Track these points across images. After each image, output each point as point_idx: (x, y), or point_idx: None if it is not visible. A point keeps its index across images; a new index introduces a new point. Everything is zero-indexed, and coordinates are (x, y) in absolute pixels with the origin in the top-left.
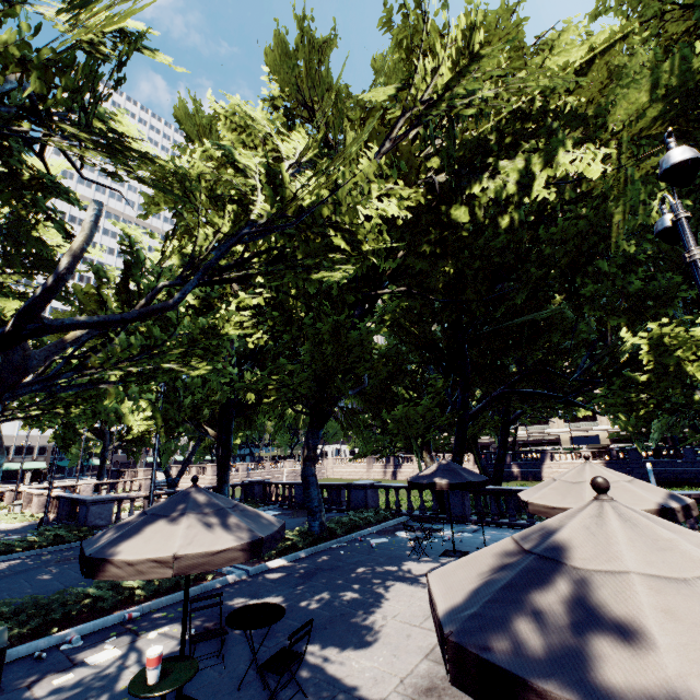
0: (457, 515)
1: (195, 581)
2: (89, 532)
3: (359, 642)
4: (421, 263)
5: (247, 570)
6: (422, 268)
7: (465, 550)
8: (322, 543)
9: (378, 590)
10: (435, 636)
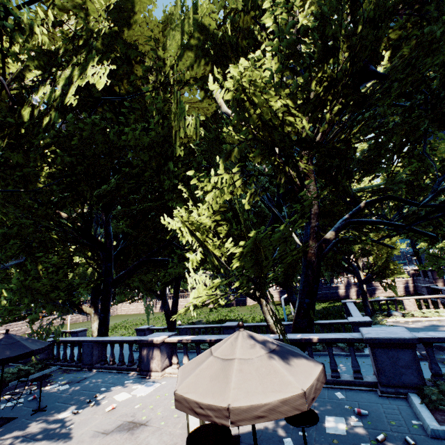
0: (87, 363)
1: None
2: None
3: None
4: (17, 157)
5: None
6: (19, 161)
7: (17, 416)
8: None
9: None
10: None
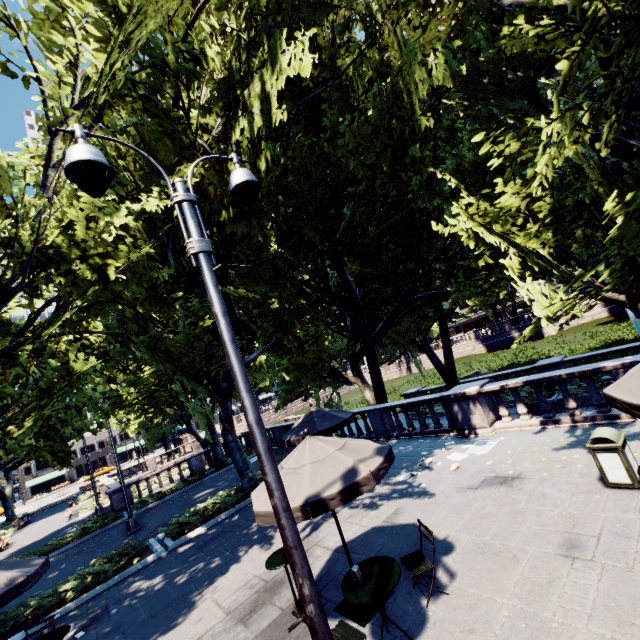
0: (382, 433)
1: (127, 566)
2: (112, 517)
3: (160, 633)
4: (241, 226)
5: (168, 546)
6: (245, 231)
7: None
8: (248, 497)
9: (237, 555)
10: (219, 617)
